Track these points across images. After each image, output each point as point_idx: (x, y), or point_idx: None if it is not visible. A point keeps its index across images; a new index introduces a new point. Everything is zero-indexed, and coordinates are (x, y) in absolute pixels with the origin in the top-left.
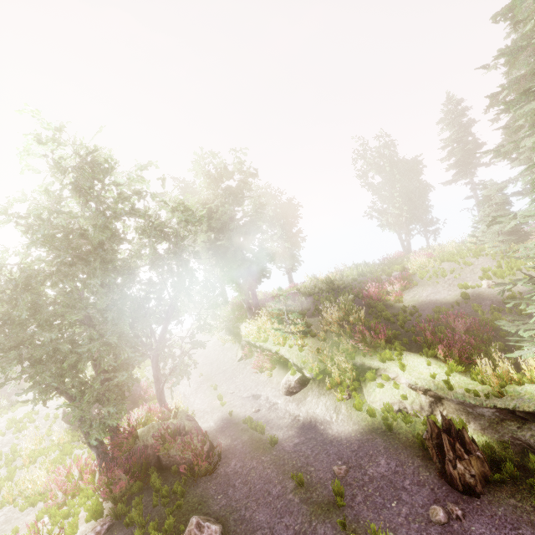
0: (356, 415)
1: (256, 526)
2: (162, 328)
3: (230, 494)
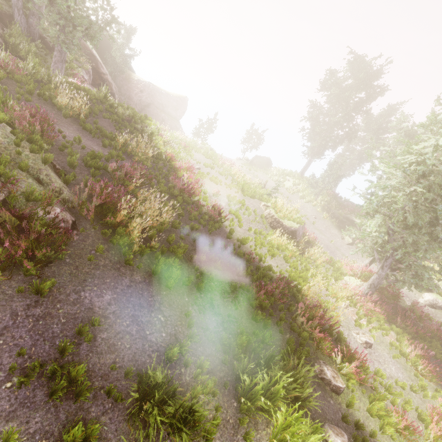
0: None
1: None
2: None
3: None
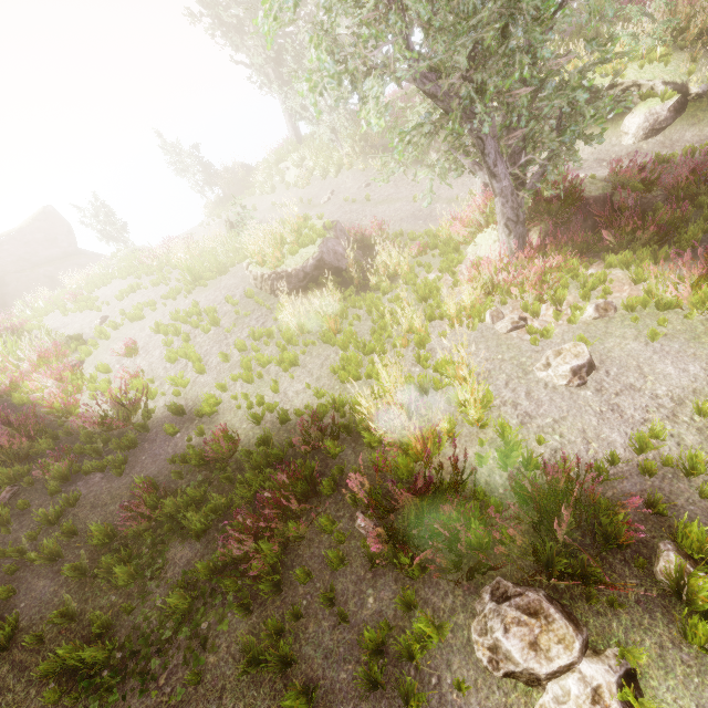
0: None
1: None
2: None
3: None
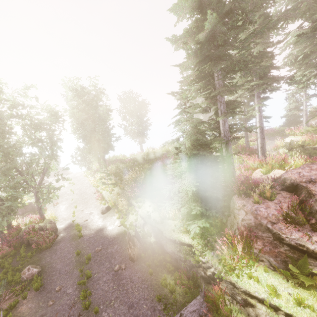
0: (120, 226)
1: (55, 270)
2: (40, 178)
3: (53, 257)
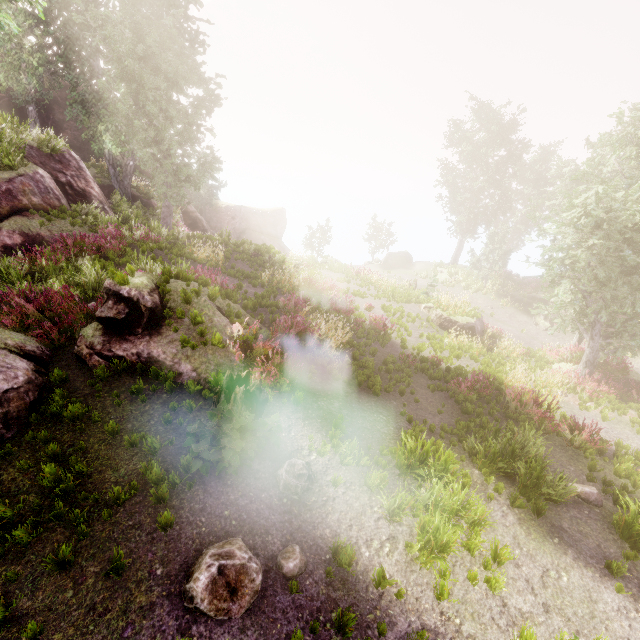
0: None
1: None
2: None
3: None
